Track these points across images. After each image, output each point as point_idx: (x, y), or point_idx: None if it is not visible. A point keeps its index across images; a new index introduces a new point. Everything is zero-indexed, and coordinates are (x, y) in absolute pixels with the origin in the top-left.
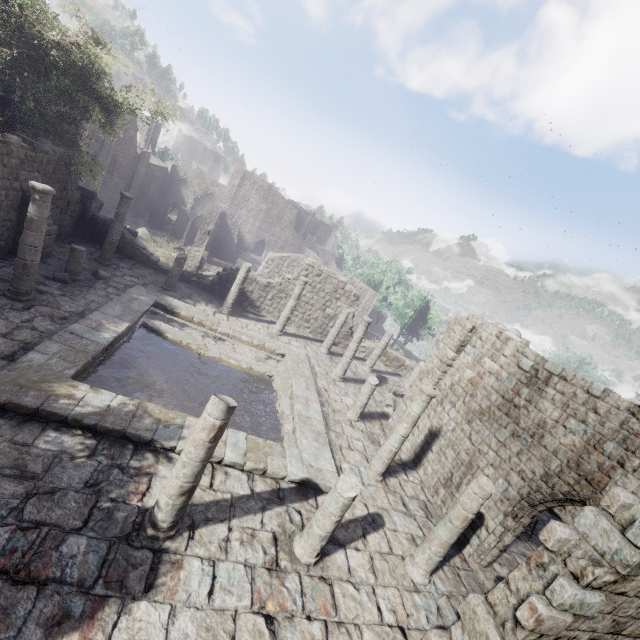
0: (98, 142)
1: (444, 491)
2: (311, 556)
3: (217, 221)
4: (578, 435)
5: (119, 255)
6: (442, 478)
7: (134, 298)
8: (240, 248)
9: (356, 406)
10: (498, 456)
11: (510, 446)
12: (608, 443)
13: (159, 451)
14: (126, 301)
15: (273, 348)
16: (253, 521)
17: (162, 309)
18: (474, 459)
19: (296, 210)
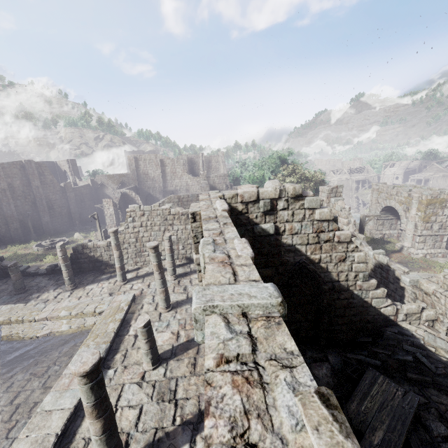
0: (31, 195)
1: None
2: None
3: (113, 203)
4: None
5: None
6: None
7: None
8: None
9: (142, 354)
10: None
11: None
12: None
13: None
14: None
15: (91, 310)
16: None
17: None
18: None
19: (181, 160)
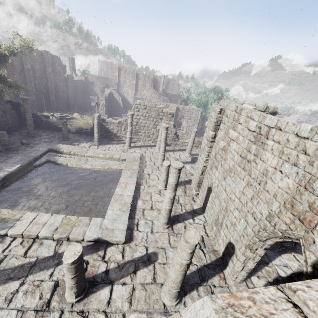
0: (45, 78)
1: (215, 228)
2: (72, 297)
3: (105, 97)
4: (291, 178)
5: (44, 130)
6: (214, 219)
7: (35, 150)
8: (127, 108)
9: (161, 181)
10: (240, 202)
11: (246, 193)
12: (317, 182)
13: None
14: (28, 153)
15: (118, 157)
16: (44, 275)
17: (54, 151)
18: (228, 205)
19: (151, 77)
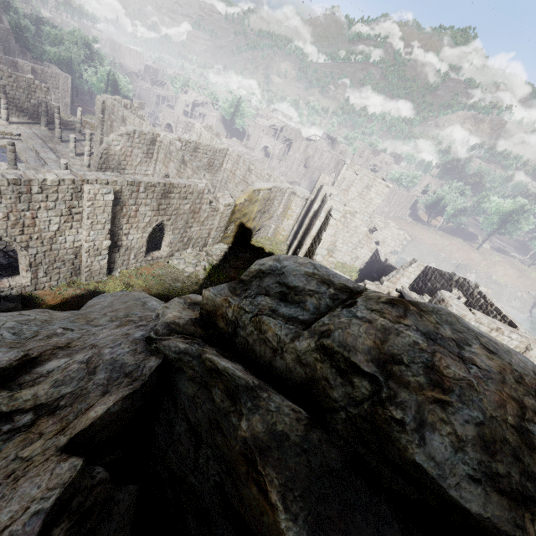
0: None
1: None
2: None
3: None
4: None
5: None
6: None
7: None
8: None
9: (72, 150)
10: None
11: None
12: None
13: None
14: None
15: (11, 133)
16: None
17: None
18: None
19: None
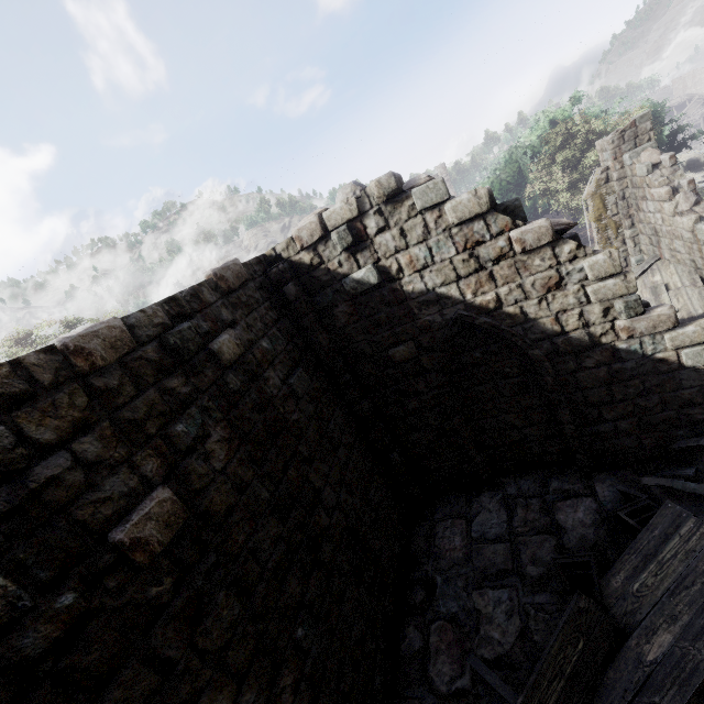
0: None
1: None
2: None
3: None
4: None
5: None
6: None
7: None
8: None
9: None
10: None
11: None
12: None
13: None
14: None
15: None
16: None
17: None
18: None
19: None
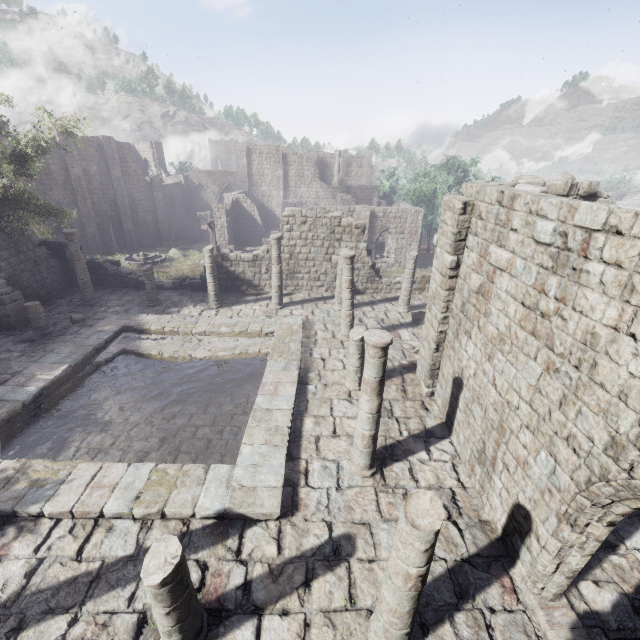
0: (110, 190)
1: (479, 470)
2: None
3: (226, 211)
4: None
5: (112, 289)
6: (475, 450)
7: (96, 332)
8: (272, 226)
9: (349, 372)
10: (533, 411)
11: (546, 391)
12: None
13: (29, 520)
14: (82, 339)
15: (258, 329)
16: (116, 599)
17: (133, 331)
18: (504, 418)
19: (313, 159)
